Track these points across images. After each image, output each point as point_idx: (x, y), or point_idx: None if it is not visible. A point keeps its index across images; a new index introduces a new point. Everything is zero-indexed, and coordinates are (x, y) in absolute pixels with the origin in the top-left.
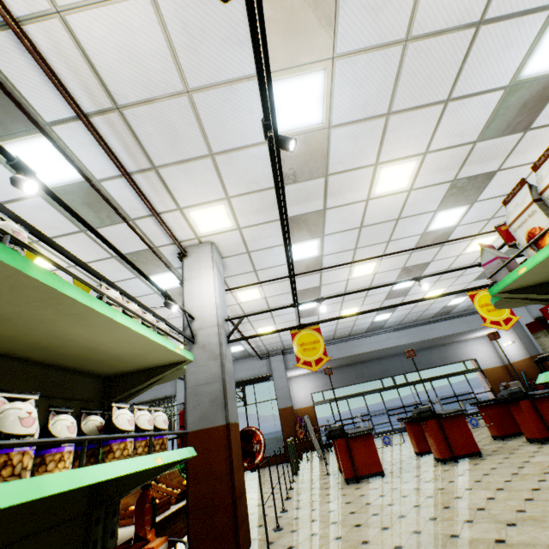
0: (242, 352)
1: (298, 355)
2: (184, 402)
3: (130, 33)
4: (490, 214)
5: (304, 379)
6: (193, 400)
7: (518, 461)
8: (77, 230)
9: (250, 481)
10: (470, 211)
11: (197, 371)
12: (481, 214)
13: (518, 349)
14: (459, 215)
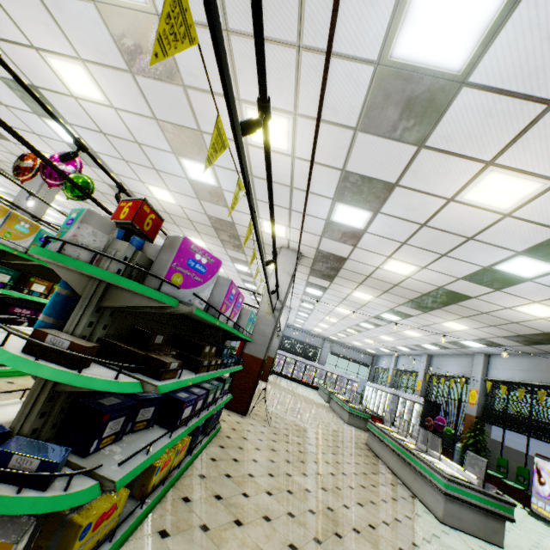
0: None
1: None
2: None
3: None
4: None
5: None
6: None
7: None
8: None
9: None
10: None
11: None
12: None
13: None
14: None
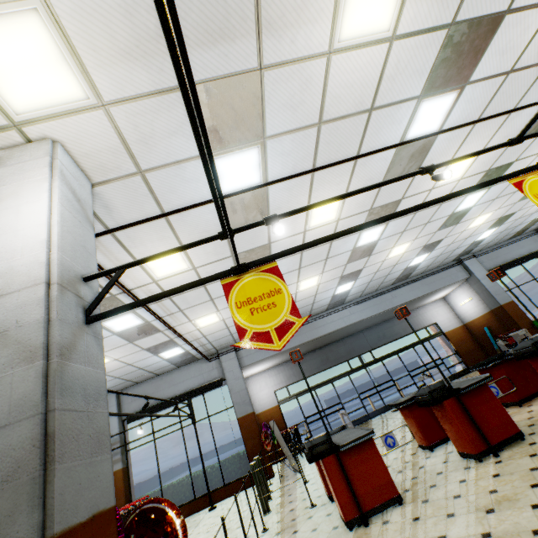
0: (183, 355)
1: (240, 324)
2: None
3: None
4: (477, 112)
5: (265, 376)
6: None
7: None
8: None
9: (205, 535)
10: (458, 104)
11: None
12: (468, 113)
13: (477, 305)
14: (444, 112)
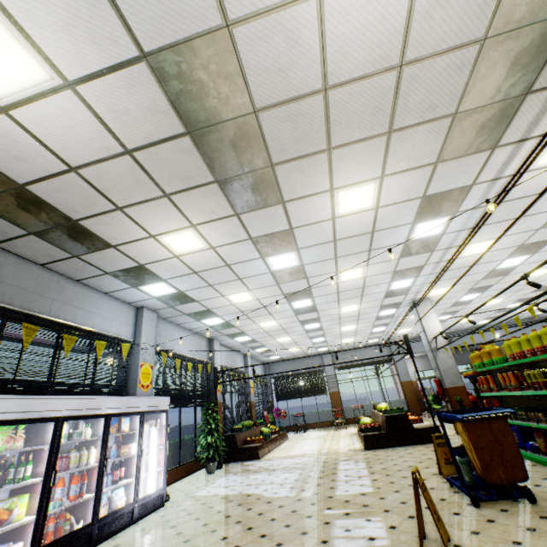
0: (374, 342)
1: None
2: (440, 376)
3: (471, 258)
4: None
5: (408, 361)
6: (445, 375)
7: None
8: (381, 299)
9: None
10: None
11: (443, 363)
12: None
13: None
14: None
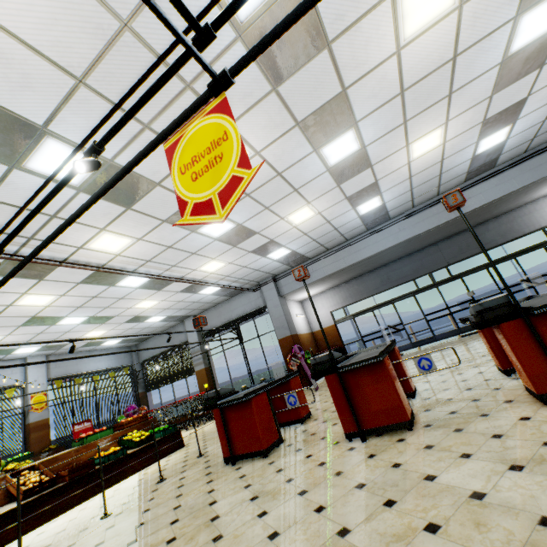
0: (224, 290)
1: None
2: None
3: None
4: None
5: (321, 298)
6: None
7: (424, 469)
8: None
9: None
10: None
11: None
12: None
13: None
14: None
